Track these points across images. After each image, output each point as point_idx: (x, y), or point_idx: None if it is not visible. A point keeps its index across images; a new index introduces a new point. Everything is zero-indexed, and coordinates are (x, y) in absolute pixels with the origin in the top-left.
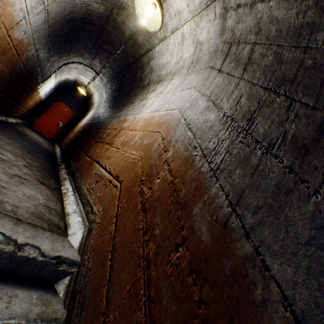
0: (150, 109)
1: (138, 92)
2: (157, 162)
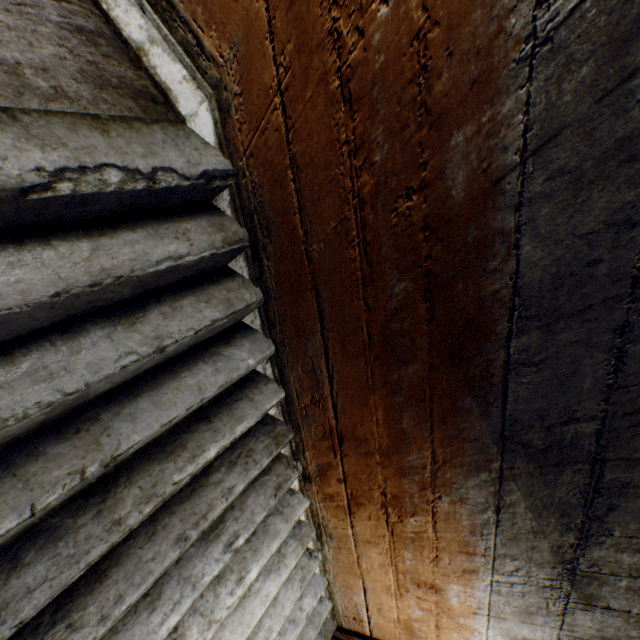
0: None
1: None
2: None
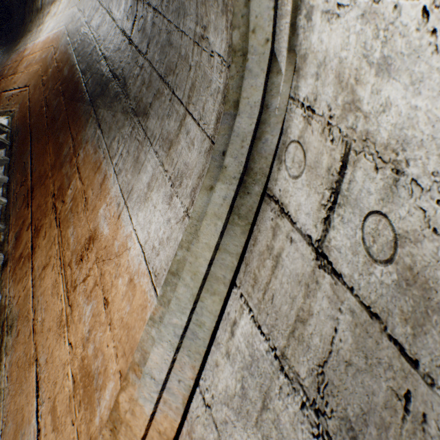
0: (46, 32)
1: (35, 18)
2: (51, 63)
